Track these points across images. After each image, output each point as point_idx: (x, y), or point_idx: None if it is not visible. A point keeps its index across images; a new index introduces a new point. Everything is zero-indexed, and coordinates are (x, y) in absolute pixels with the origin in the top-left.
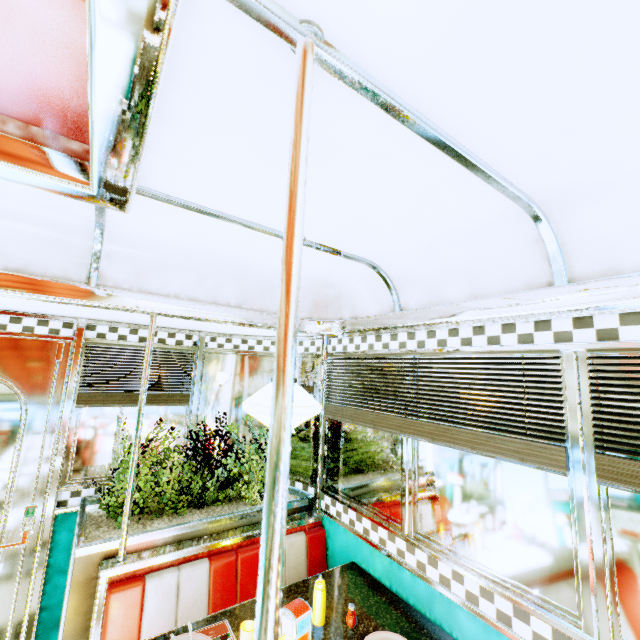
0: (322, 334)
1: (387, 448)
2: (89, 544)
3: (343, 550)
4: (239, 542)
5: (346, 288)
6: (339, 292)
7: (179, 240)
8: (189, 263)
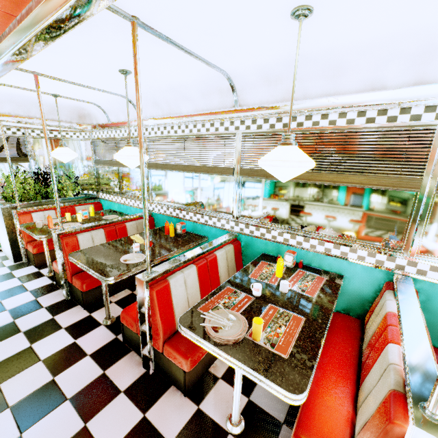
0: (86, 130)
1: (115, 172)
2: (5, 204)
3: (107, 207)
4: (66, 206)
5: (91, 111)
6: (89, 112)
7: (4, 91)
8: (11, 99)
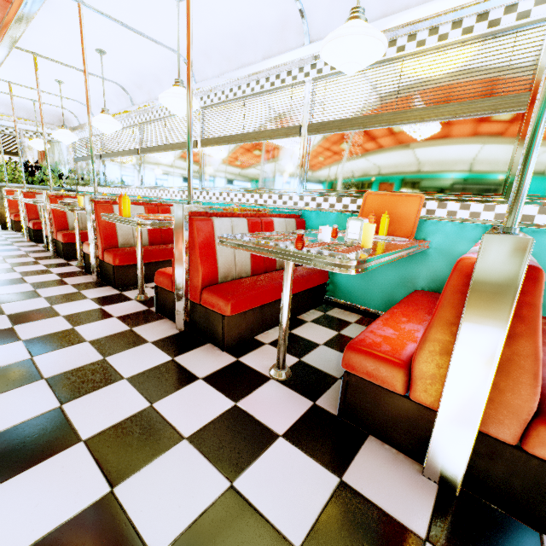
0: None
1: (87, 167)
2: None
3: None
4: None
5: (68, 116)
6: (67, 117)
7: None
8: (5, 103)
